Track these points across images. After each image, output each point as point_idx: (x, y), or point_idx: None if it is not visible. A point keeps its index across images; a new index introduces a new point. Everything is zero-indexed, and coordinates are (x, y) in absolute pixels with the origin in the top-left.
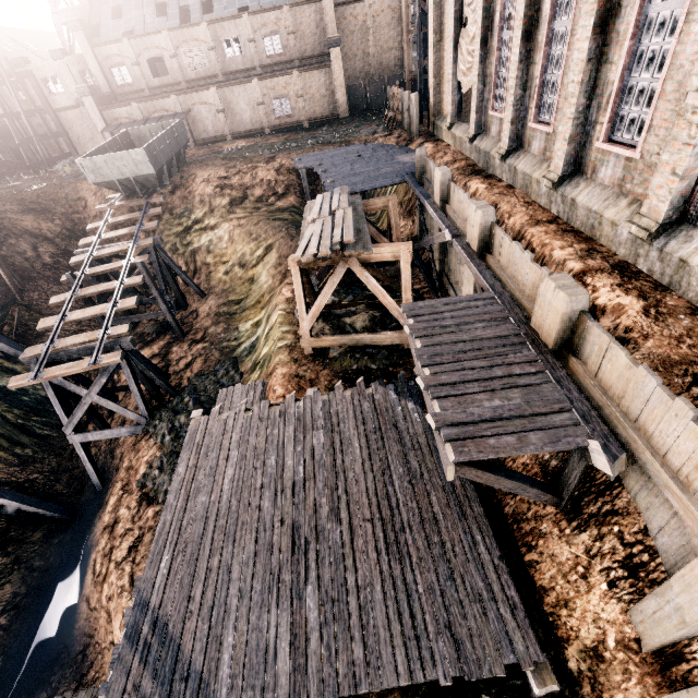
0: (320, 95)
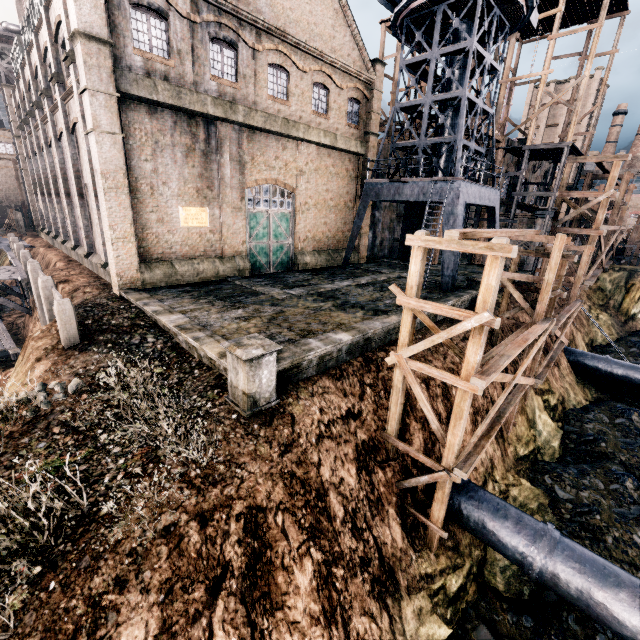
0: None
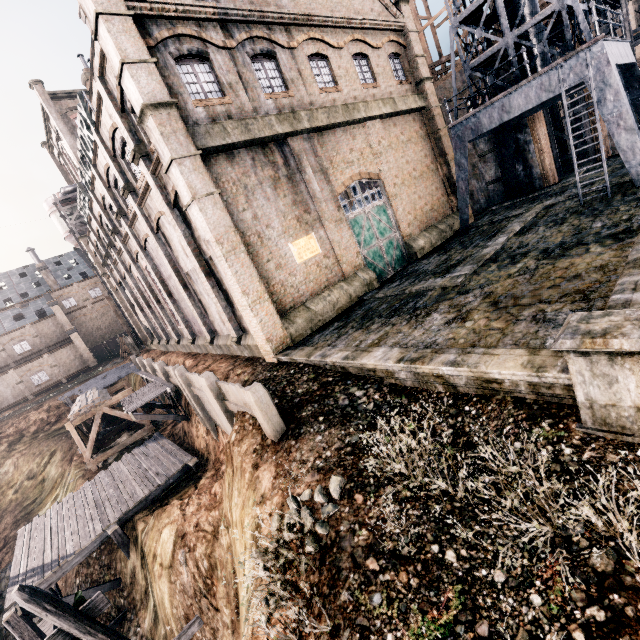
0: (70, 360)
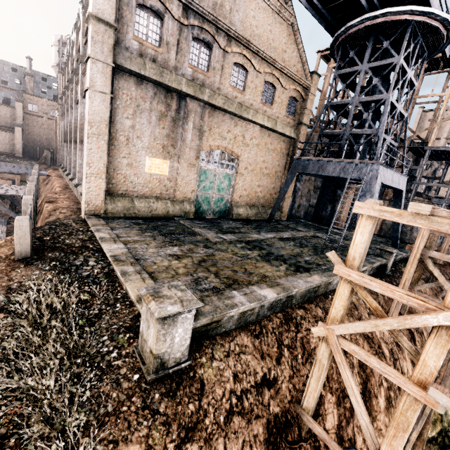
0: (4, 142)
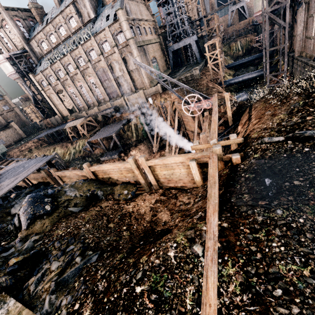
0: (13, 135)
